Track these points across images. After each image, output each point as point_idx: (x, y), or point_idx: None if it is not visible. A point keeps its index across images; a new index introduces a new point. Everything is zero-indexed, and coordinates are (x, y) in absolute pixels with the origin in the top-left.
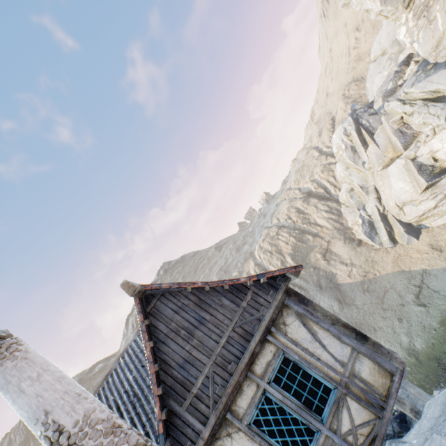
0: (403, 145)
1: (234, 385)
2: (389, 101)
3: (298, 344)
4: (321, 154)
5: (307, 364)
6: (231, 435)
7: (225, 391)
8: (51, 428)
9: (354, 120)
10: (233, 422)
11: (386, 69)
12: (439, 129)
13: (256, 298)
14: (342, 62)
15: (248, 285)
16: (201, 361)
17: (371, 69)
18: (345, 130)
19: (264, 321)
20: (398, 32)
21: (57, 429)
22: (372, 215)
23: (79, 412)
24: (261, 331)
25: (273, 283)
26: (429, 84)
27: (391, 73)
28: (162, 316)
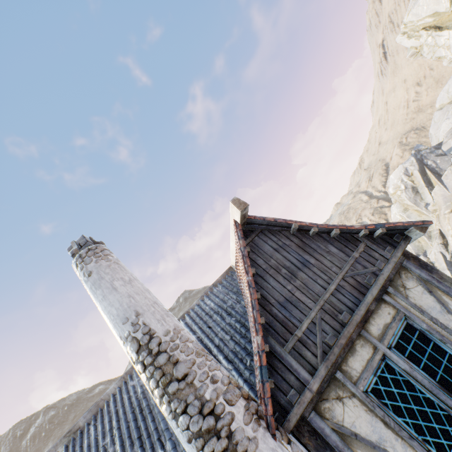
0: None
1: (348, 337)
2: None
3: (425, 311)
4: (371, 198)
5: (440, 337)
6: (341, 399)
7: (337, 341)
8: (141, 330)
9: (417, 160)
10: (344, 385)
11: None
12: None
13: (369, 252)
14: (399, 113)
15: (360, 236)
16: (306, 304)
17: (436, 116)
18: (406, 170)
19: (382, 275)
20: None
21: (147, 332)
22: (435, 262)
23: (169, 323)
24: (379, 285)
25: (389, 240)
26: None
27: None
28: (260, 252)
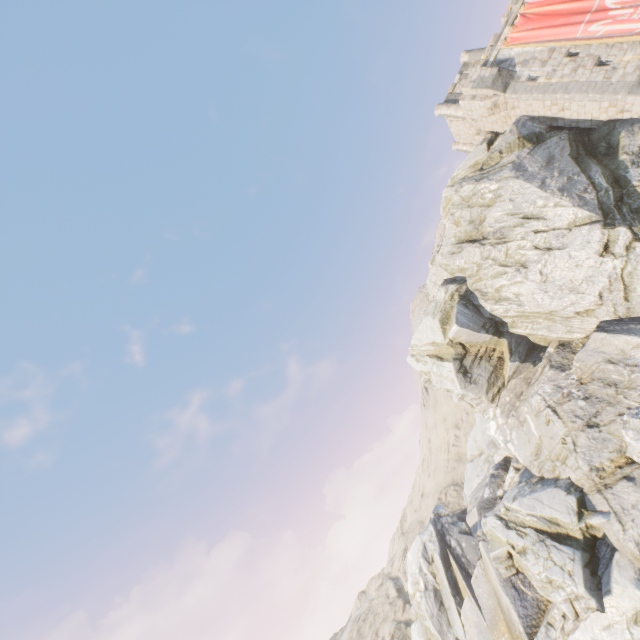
0: (525, 623)
1: None
2: (486, 515)
3: None
4: (400, 594)
5: None
6: None
7: None
8: None
9: (438, 532)
10: None
11: (484, 472)
12: (581, 605)
13: None
14: (441, 457)
15: None
16: None
17: (469, 469)
18: (426, 548)
19: None
20: (487, 425)
21: None
22: None
23: None
24: None
25: None
26: (539, 504)
27: (486, 474)
28: None
